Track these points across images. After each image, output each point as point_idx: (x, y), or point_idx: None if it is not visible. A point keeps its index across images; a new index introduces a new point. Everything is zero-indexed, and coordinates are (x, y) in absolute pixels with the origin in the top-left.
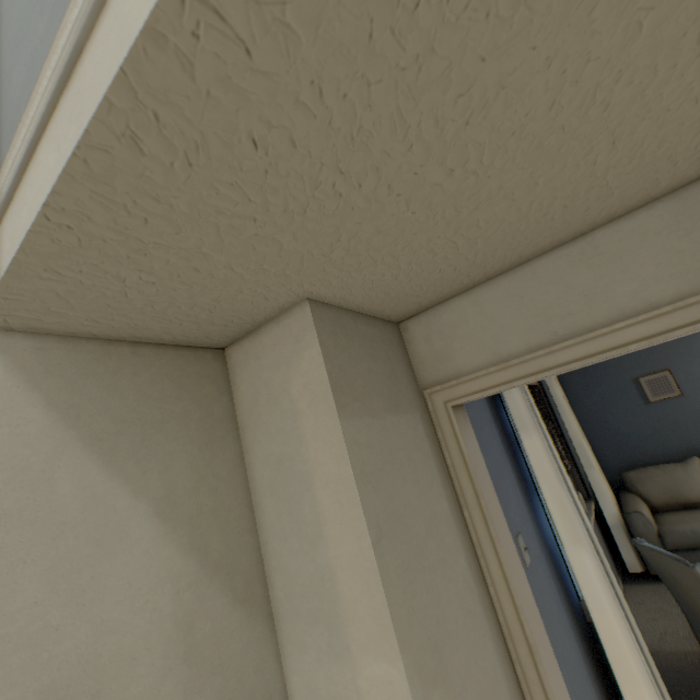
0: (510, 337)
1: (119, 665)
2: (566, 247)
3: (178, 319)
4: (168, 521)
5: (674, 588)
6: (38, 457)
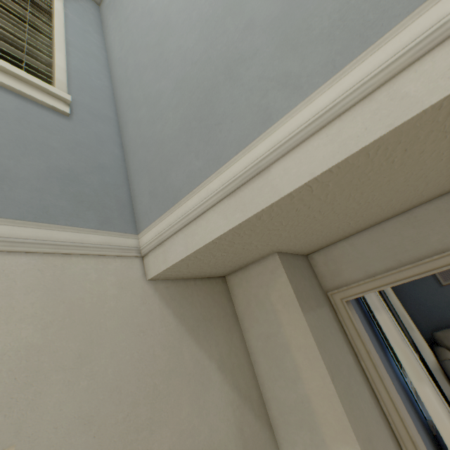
0: (374, 263)
1: (221, 448)
2: (398, 216)
3: (219, 267)
4: (223, 372)
5: None
6: (176, 341)
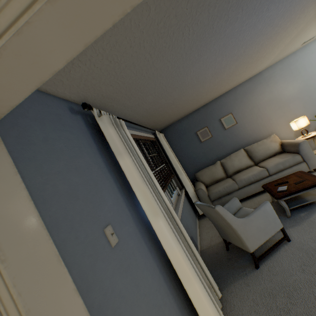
0: None
1: None
2: None
3: None
4: None
5: (211, 219)
6: None
